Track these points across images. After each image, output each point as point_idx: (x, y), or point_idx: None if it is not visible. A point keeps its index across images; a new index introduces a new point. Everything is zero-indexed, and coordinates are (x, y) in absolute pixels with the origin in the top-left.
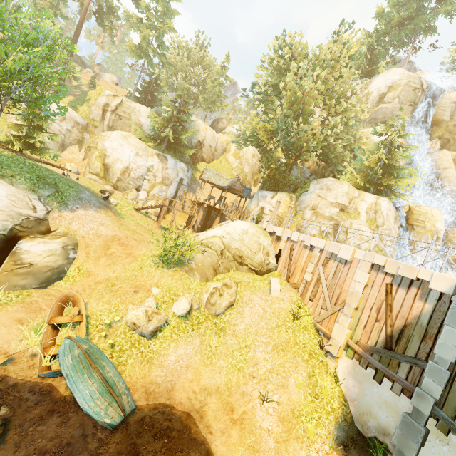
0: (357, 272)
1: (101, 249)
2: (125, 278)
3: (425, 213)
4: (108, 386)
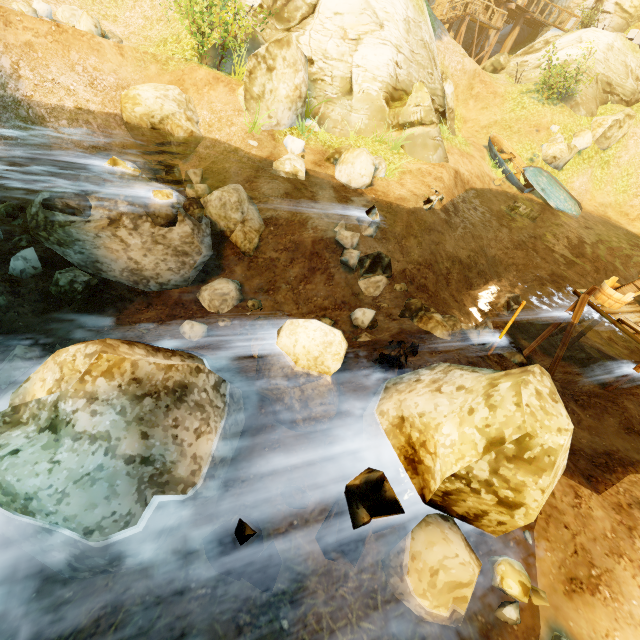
0: None
1: (466, 89)
2: (513, 120)
3: None
4: (571, 195)
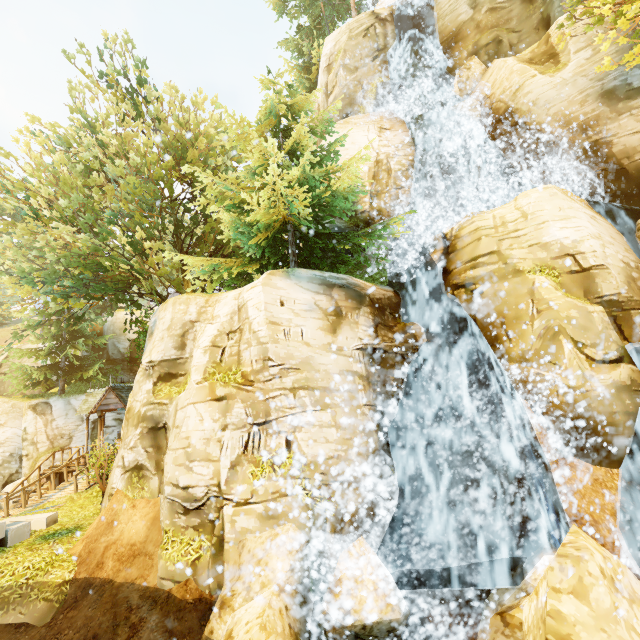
0: None
1: None
2: None
3: (492, 226)
4: None
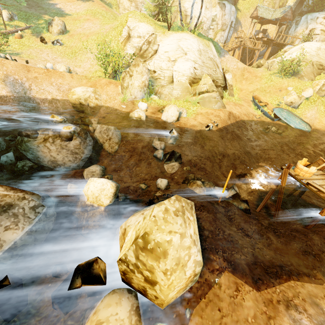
0: None
1: (240, 76)
2: (266, 87)
3: None
4: (303, 120)
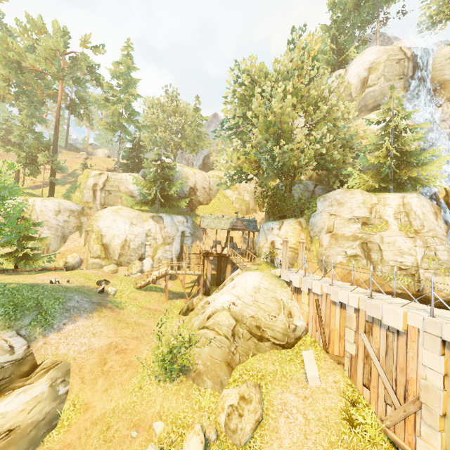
0: (421, 351)
1: (97, 366)
2: (122, 409)
3: None
4: None
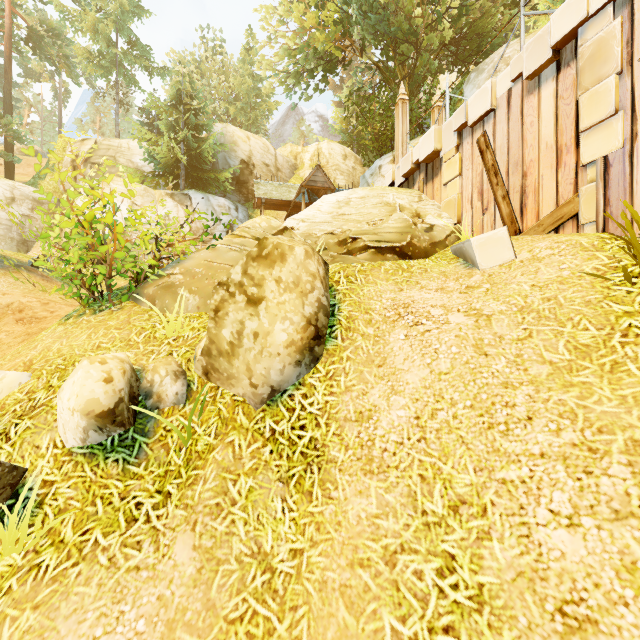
0: None
1: None
2: None
3: None
4: None
